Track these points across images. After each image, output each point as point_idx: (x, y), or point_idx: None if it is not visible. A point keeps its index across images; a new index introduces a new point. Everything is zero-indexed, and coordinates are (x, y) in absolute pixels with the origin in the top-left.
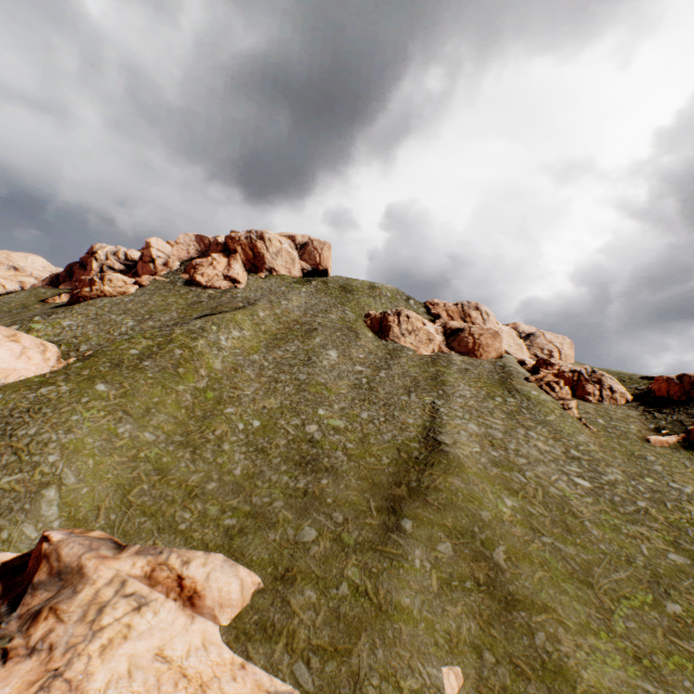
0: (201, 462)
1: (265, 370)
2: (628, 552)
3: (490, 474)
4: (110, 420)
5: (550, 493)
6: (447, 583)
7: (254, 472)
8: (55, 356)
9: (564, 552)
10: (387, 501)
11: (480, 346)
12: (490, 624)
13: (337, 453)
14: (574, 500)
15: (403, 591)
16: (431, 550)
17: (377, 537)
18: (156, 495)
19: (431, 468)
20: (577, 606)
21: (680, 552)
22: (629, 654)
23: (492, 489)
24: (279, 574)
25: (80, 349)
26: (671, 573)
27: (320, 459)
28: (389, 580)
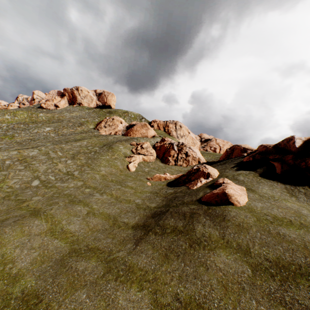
0: None
1: None
2: None
3: None
4: None
5: None
6: None
7: None
8: None
9: None
10: None
11: (132, 131)
12: None
13: None
14: None
15: None
16: None
17: None
18: None
19: None
20: None
21: None
22: None
23: None
24: None
25: None
26: None
27: None
28: None
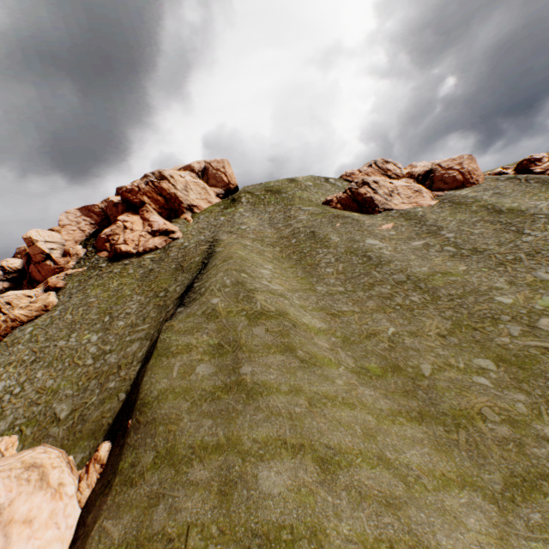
0: None
1: (351, 294)
2: None
3: None
4: None
5: None
6: None
7: None
8: (63, 467)
9: None
10: None
11: (470, 173)
12: None
13: None
14: None
15: None
16: None
17: None
18: None
19: None
20: None
21: None
22: None
23: None
24: None
25: (59, 414)
26: None
27: None
28: None
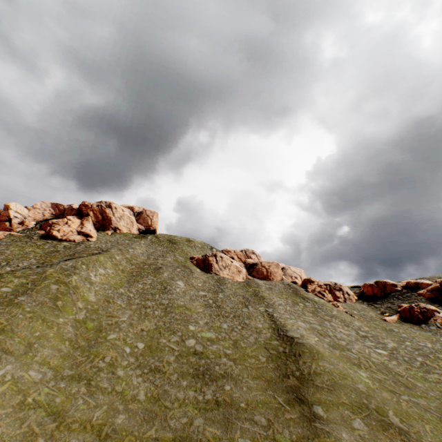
0: (99, 394)
1: (132, 299)
2: None
3: (337, 355)
4: None
5: (375, 362)
6: None
7: (158, 393)
8: None
9: (421, 404)
10: (290, 393)
11: (271, 273)
12: None
13: (223, 360)
14: (389, 364)
15: None
16: (351, 430)
17: (307, 430)
18: None
19: (301, 358)
20: None
21: None
22: None
23: (347, 366)
24: None
25: None
26: None
27: (212, 367)
28: None
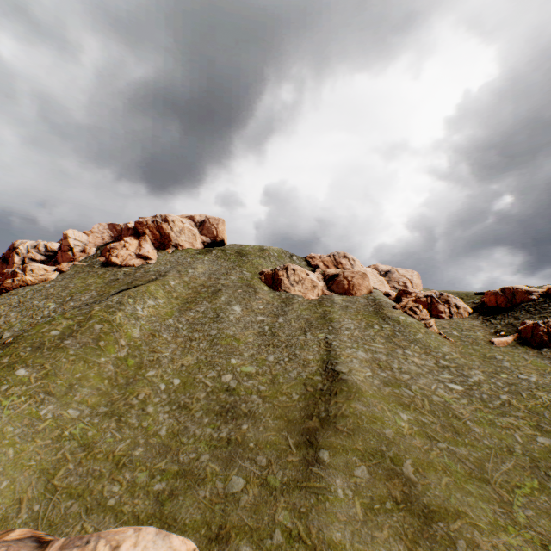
0: (126, 429)
1: (180, 331)
2: (507, 443)
3: (384, 393)
4: (31, 403)
5: (434, 402)
6: (370, 508)
7: (178, 429)
8: None
9: (459, 454)
10: (303, 435)
11: (354, 286)
12: (416, 542)
13: (253, 397)
14: (453, 404)
15: (333, 526)
16: (349, 477)
17: (300, 473)
18: (83, 472)
19: (335, 397)
20: (483, 505)
21: (545, 434)
22: (537, 543)
23: (389, 407)
24: (213, 534)
25: (3, 337)
26: (544, 455)
27: (238, 405)
28: (318, 517)
